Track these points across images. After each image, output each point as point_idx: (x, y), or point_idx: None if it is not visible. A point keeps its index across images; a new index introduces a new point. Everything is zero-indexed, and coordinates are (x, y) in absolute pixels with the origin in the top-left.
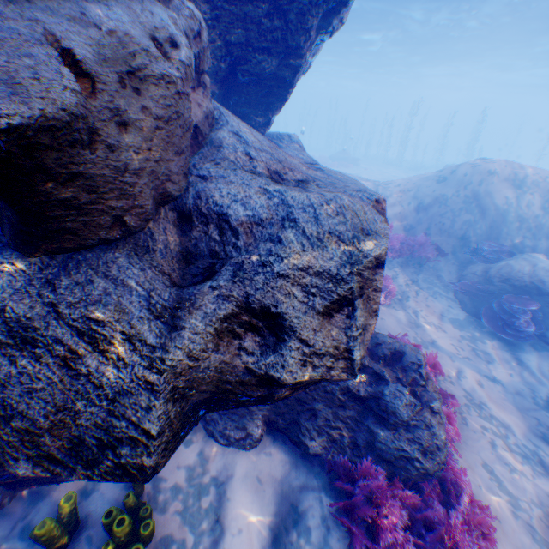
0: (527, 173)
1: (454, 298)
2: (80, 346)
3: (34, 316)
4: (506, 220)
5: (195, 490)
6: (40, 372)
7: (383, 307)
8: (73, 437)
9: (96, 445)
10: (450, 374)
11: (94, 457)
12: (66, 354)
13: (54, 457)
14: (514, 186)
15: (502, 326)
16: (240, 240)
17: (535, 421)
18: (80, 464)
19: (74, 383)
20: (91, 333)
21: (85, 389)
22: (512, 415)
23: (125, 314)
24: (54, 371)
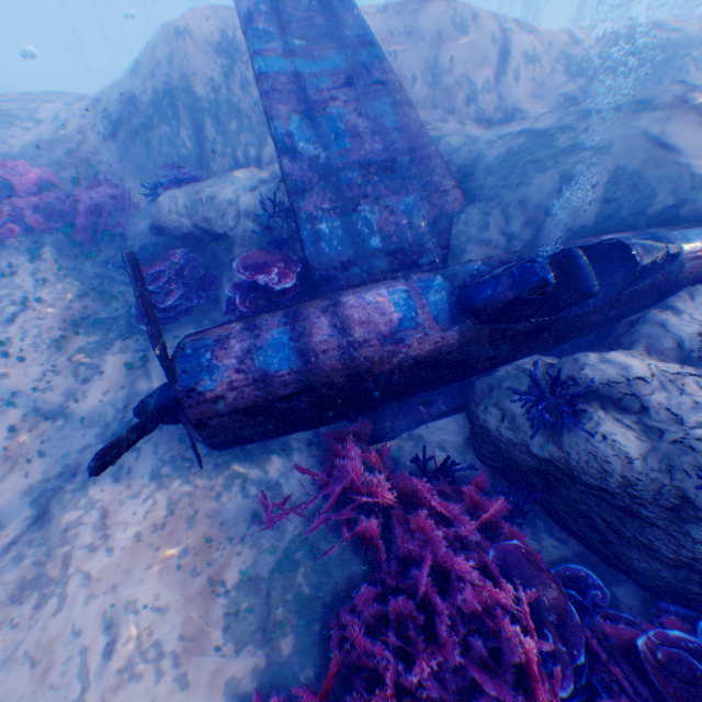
0: None
1: None
2: None
3: None
4: (220, 120)
5: None
6: None
7: None
8: None
9: None
10: None
11: None
12: None
13: None
14: (222, 54)
15: None
16: None
17: (59, 471)
18: None
19: None
20: None
21: None
22: (19, 476)
23: None
24: None
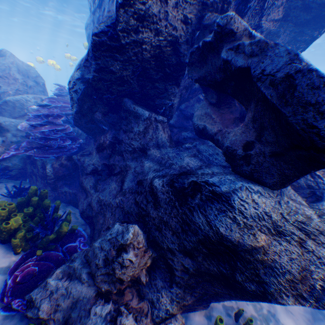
0: None
1: None
2: (301, 236)
3: (277, 219)
4: None
5: (262, 318)
6: (292, 249)
7: None
8: (309, 284)
9: (319, 289)
10: None
11: (319, 296)
12: (298, 240)
13: (302, 295)
14: None
15: None
16: (323, 180)
17: None
18: (312, 299)
19: (306, 255)
20: (303, 229)
21: (311, 258)
22: None
23: (311, 219)
24: (298, 248)
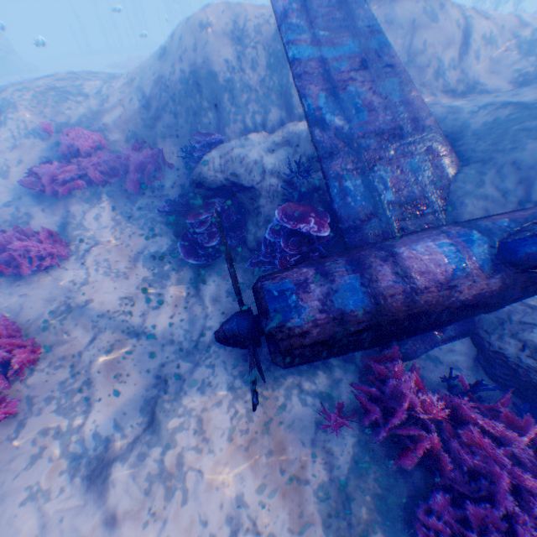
0: (252, 17)
1: (172, 222)
2: None
3: None
4: (233, 94)
5: None
6: None
7: (43, 271)
8: None
9: None
10: (70, 351)
11: None
12: None
13: None
14: (235, 41)
15: (195, 248)
16: None
17: (153, 382)
18: None
19: None
20: None
21: None
22: (124, 386)
23: None
24: None
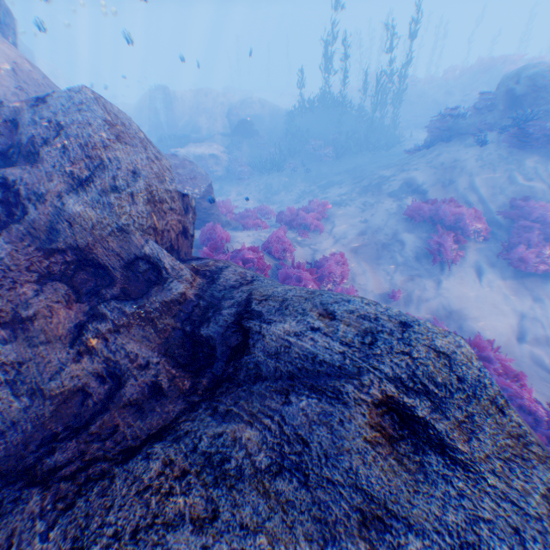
0: None
1: None
2: None
3: None
4: None
5: None
6: None
7: None
8: None
9: None
10: None
11: None
12: None
13: None
14: None
15: None
16: None
17: None
18: None
19: None
20: None
21: None
22: None
23: None
24: None
